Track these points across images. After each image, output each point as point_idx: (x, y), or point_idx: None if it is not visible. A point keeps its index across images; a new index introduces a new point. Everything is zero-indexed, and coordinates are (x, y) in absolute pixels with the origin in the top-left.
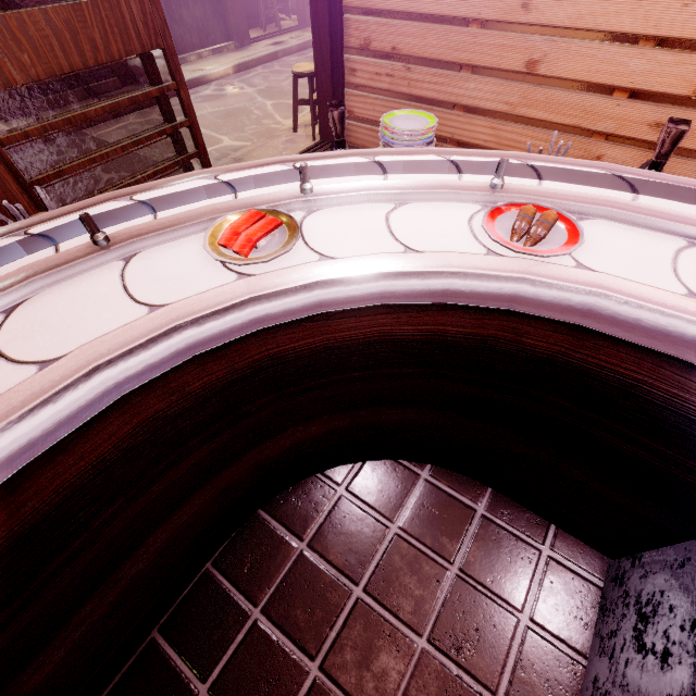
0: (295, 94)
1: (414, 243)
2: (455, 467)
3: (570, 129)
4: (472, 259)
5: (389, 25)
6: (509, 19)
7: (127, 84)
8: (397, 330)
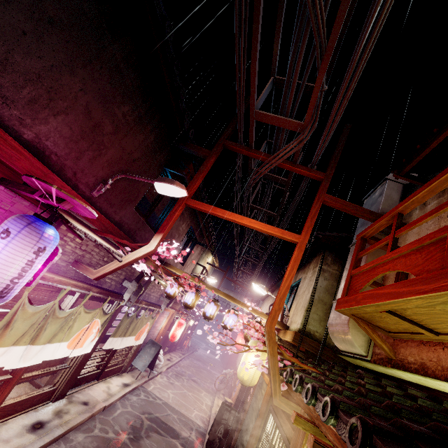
0: None
1: None
2: None
3: None
4: None
5: None
6: None
7: None
8: None
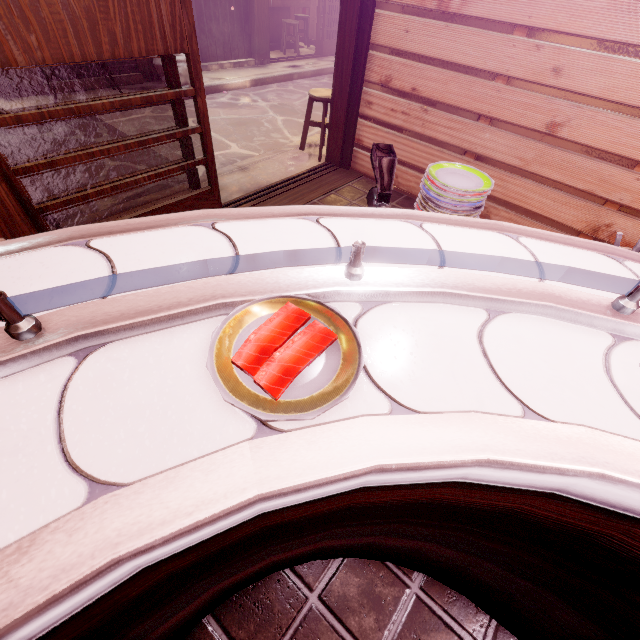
0: (308, 115)
1: (521, 394)
2: (455, 586)
3: (582, 194)
4: (624, 448)
5: (413, 67)
6: (537, 80)
7: (149, 80)
8: (460, 499)
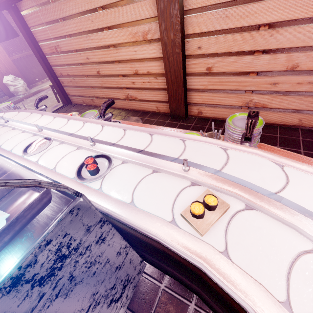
0: (53, 91)
1: None
2: None
3: (117, 88)
4: None
5: (63, 68)
6: (86, 62)
7: (13, 97)
8: None
